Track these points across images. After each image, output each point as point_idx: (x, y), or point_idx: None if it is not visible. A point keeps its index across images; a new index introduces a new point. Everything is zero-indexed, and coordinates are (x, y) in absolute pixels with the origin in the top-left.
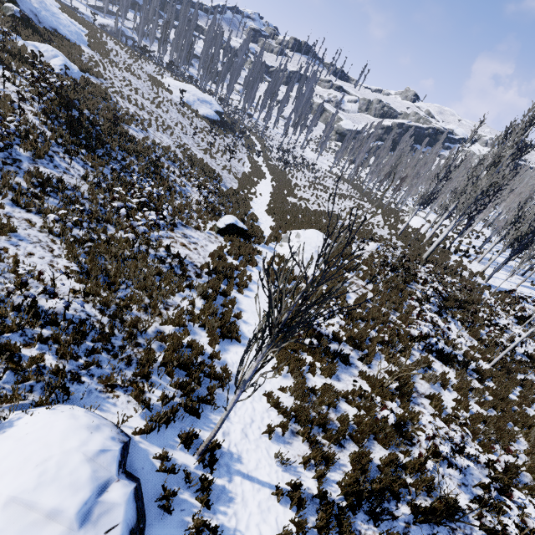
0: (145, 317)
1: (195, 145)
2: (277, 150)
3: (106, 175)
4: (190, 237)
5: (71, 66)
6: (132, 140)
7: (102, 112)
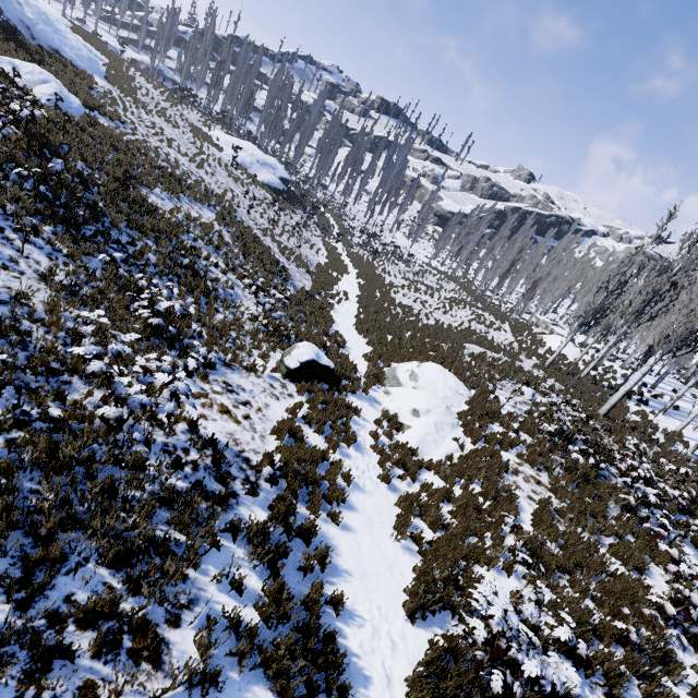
0: (109, 674)
1: (250, 223)
2: (360, 233)
3: (93, 270)
4: (237, 391)
5: (69, 98)
6: (152, 212)
7: (107, 166)
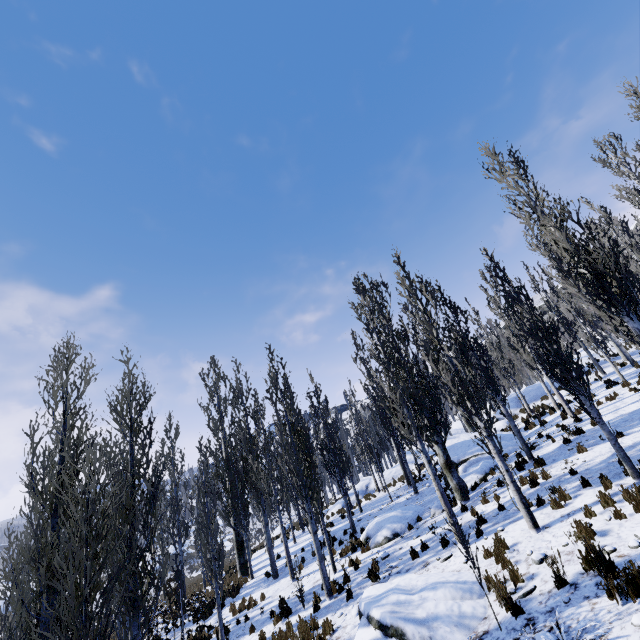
0: None
1: None
2: None
3: None
4: None
5: None
6: None
7: None
